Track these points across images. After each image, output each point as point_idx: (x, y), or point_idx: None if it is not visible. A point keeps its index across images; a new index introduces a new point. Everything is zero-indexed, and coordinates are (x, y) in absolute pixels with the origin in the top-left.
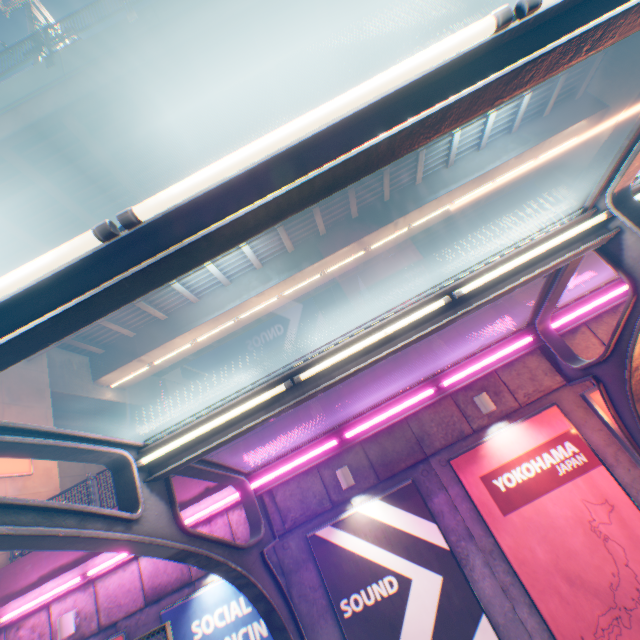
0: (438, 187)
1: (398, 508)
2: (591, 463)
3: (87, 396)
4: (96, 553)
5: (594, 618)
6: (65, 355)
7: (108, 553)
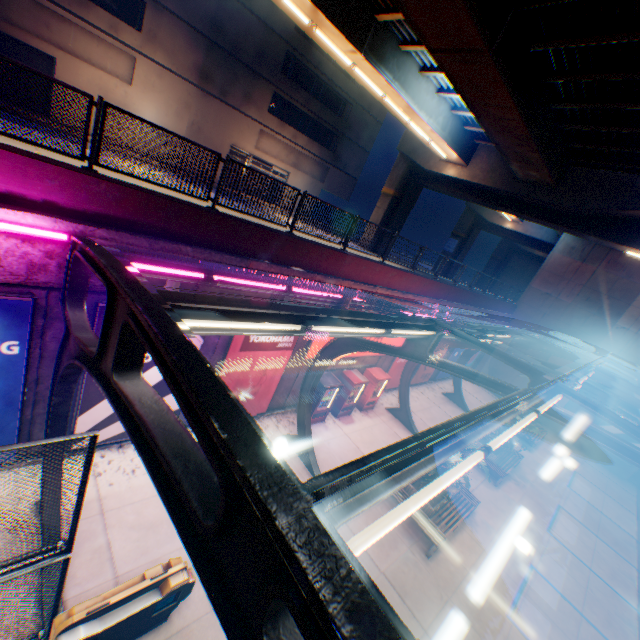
0: (401, 78)
1: None
2: (291, 348)
3: None
4: None
5: None
6: None
7: None
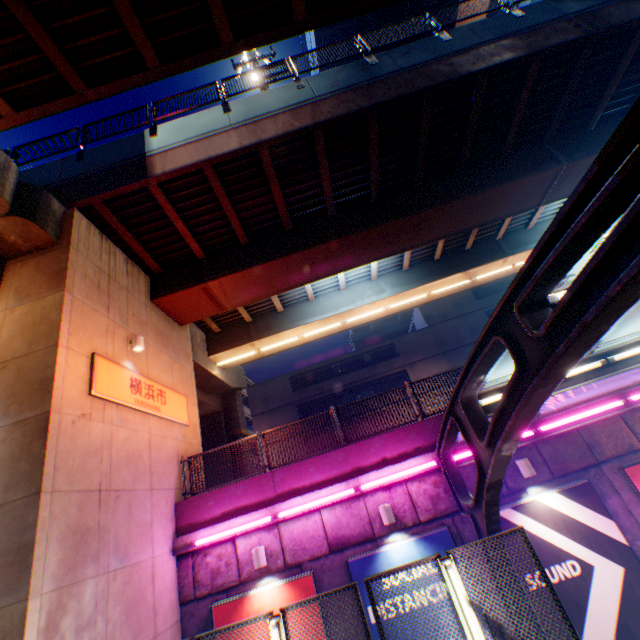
0: None
1: (575, 502)
2: None
3: (205, 368)
4: (277, 500)
5: None
6: (193, 327)
7: (294, 501)
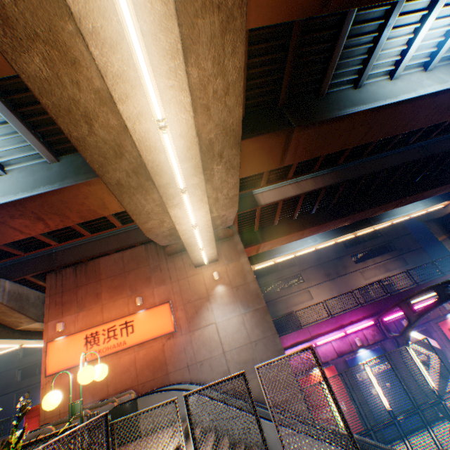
0: (389, 215)
1: (422, 335)
2: None
3: None
4: (312, 338)
5: None
6: None
7: (320, 338)
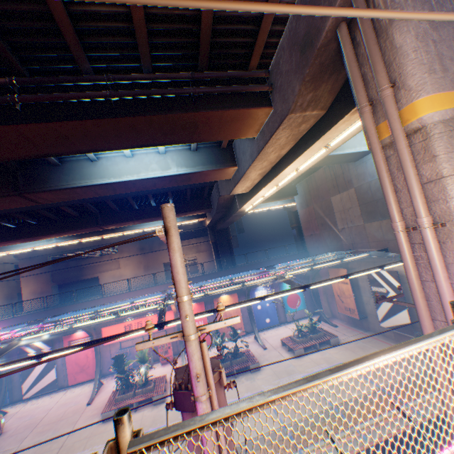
0: (137, 225)
1: (46, 344)
2: None
3: None
4: None
5: (78, 370)
6: None
7: None
